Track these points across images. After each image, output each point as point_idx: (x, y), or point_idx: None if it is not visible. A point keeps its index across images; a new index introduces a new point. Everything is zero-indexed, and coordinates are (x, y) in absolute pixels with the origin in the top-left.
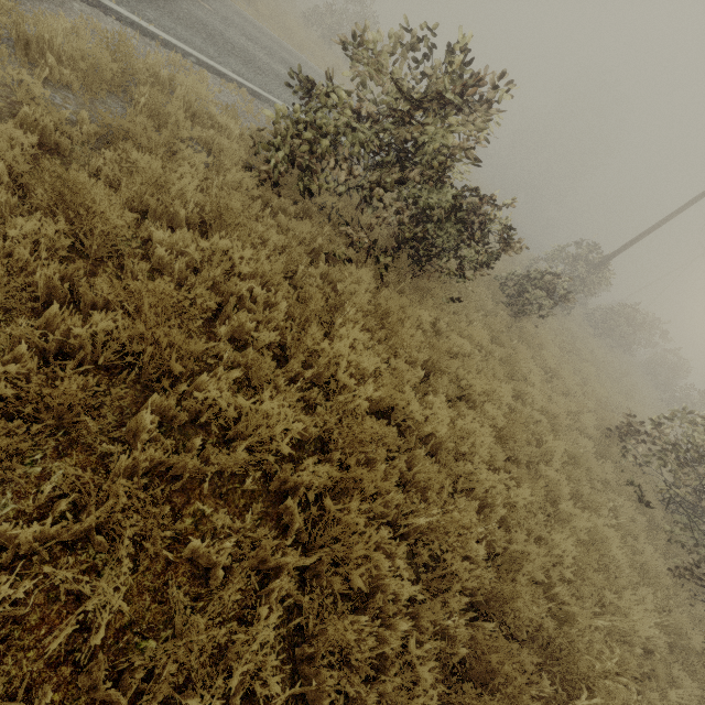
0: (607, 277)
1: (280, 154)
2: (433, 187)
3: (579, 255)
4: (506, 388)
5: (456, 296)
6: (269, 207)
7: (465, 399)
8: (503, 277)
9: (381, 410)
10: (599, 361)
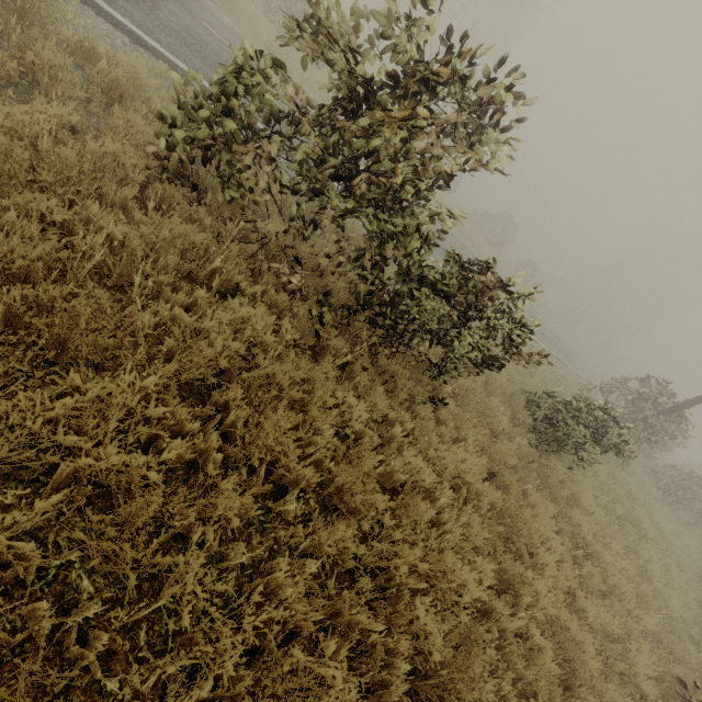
0: (683, 428)
1: (175, 132)
2: (396, 219)
3: (645, 392)
4: (471, 572)
5: (447, 398)
6: (151, 200)
7: (386, 574)
8: (534, 393)
9: (108, 575)
10: (668, 542)
